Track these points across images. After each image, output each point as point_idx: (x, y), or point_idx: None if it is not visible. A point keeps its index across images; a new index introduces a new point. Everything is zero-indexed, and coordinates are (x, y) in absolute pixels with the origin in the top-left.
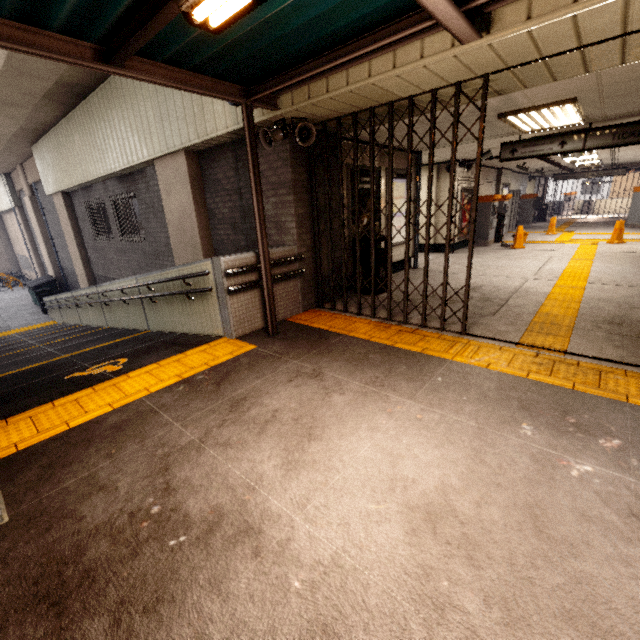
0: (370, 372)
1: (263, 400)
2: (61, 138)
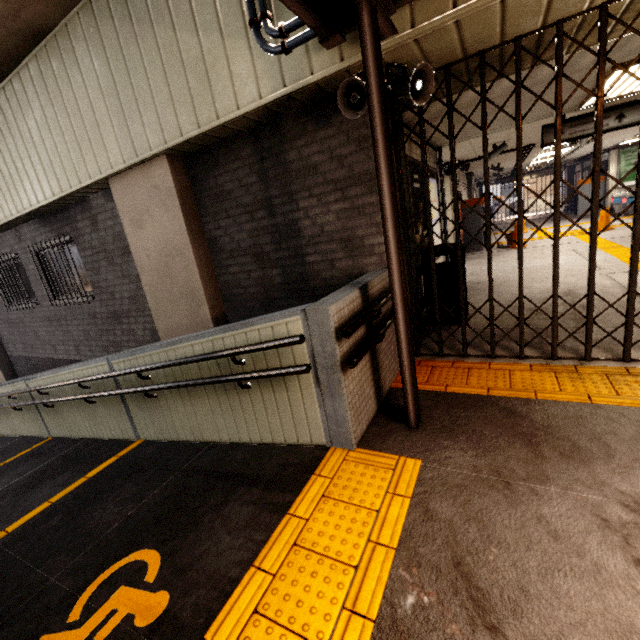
0: None
1: None
2: None
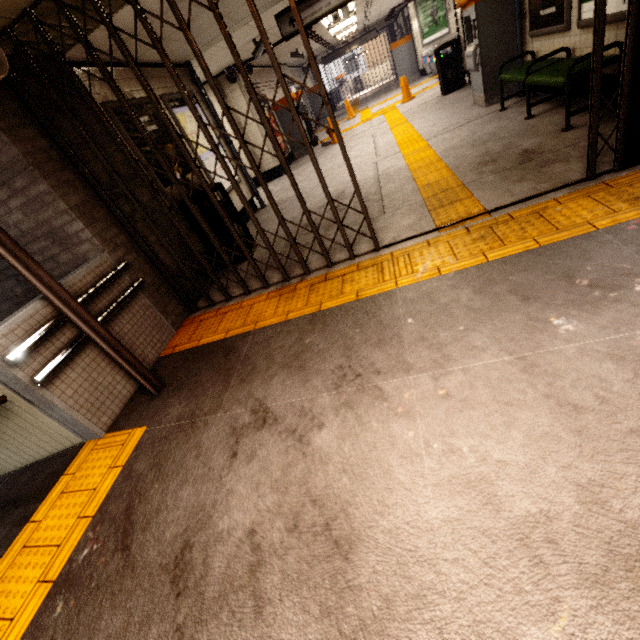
0: (326, 365)
1: (217, 525)
2: None
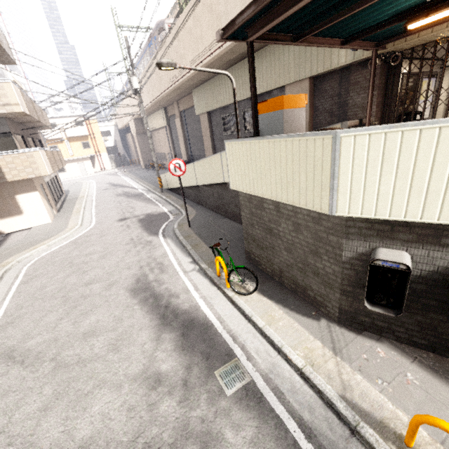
0: None
1: None
2: (218, 82)
